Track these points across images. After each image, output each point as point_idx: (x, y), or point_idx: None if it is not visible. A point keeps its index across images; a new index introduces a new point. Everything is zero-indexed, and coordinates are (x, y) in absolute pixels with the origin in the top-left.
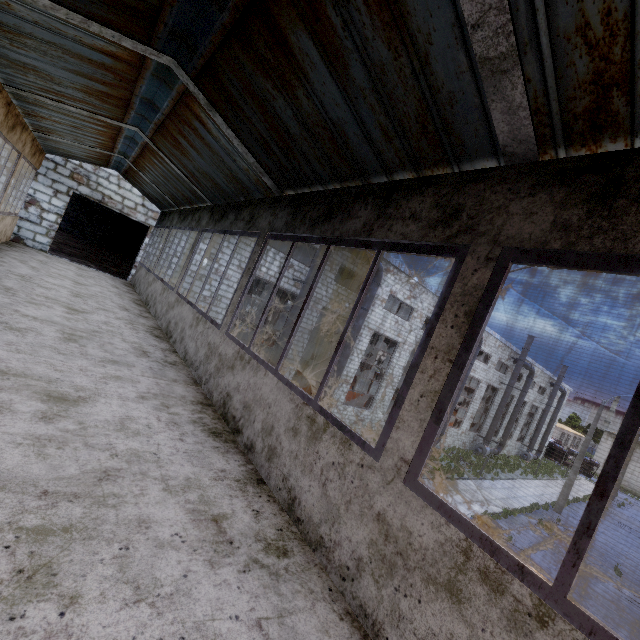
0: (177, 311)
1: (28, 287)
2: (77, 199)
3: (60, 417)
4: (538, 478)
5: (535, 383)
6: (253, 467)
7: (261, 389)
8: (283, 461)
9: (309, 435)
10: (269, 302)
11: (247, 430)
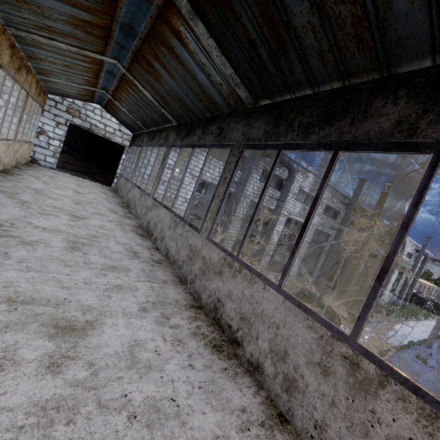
0: (155, 213)
1: (40, 199)
2: (73, 130)
3: (68, 360)
4: (408, 320)
5: (404, 250)
6: (266, 393)
7: (261, 304)
8: (311, 402)
9: (351, 382)
10: (256, 211)
11: (249, 345)
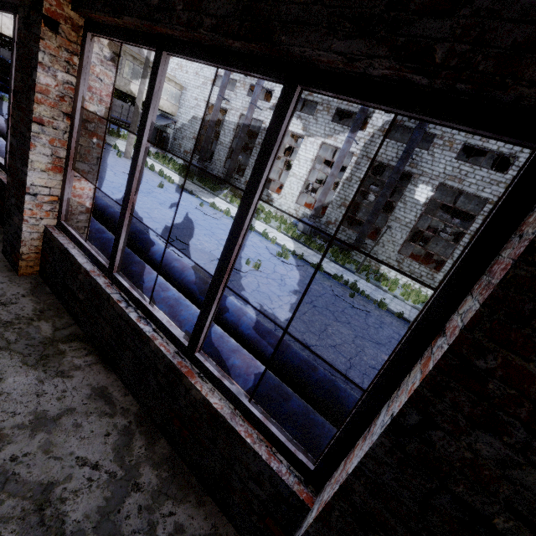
0: None
1: None
2: None
3: None
4: None
5: None
6: None
7: None
8: None
9: None
10: None
11: None
